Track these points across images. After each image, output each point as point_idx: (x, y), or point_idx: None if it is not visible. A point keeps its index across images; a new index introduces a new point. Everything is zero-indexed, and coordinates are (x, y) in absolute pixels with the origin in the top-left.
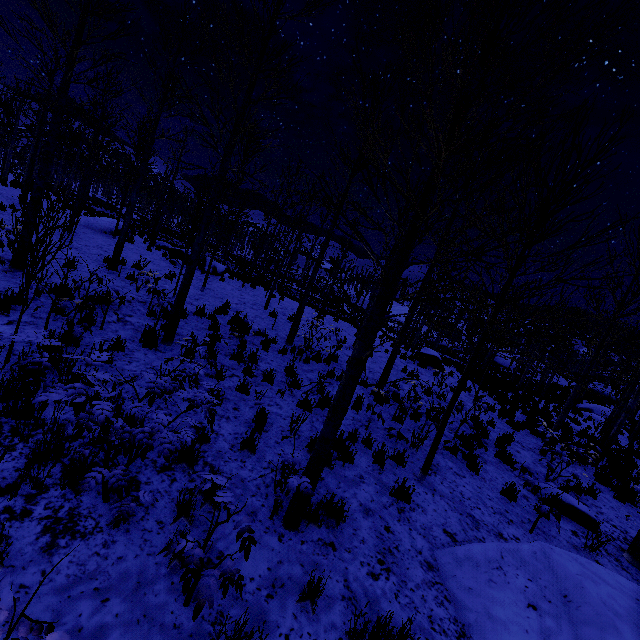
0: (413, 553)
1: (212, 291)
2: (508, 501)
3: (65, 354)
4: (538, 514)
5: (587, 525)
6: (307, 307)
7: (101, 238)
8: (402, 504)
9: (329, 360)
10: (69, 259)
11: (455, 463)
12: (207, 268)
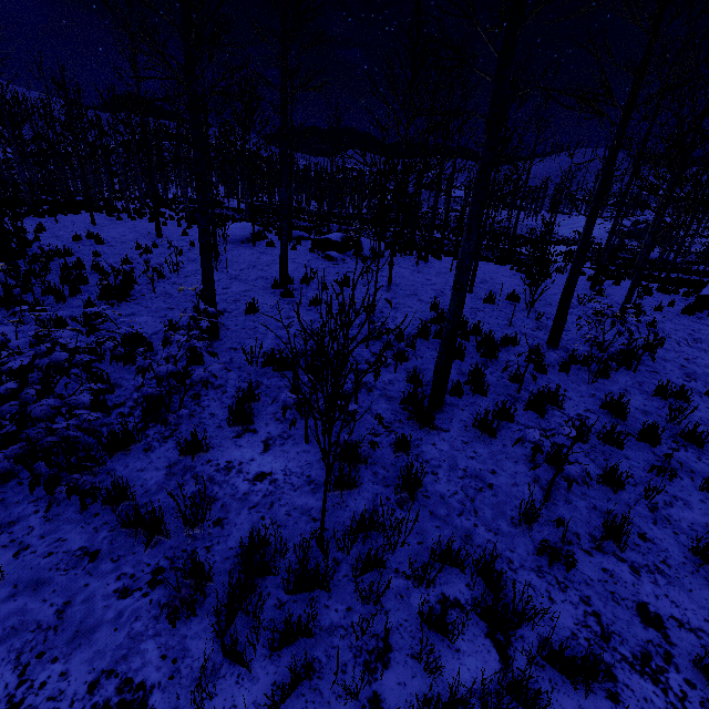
0: None
1: (396, 287)
2: None
3: (360, 490)
4: None
5: None
6: (493, 266)
7: (245, 252)
8: None
9: (629, 361)
10: (249, 303)
11: None
12: (365, 253)
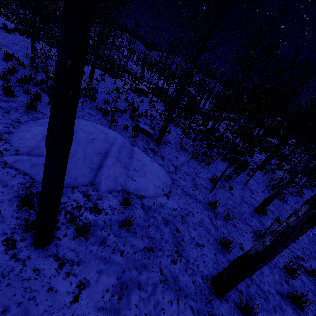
0: (13, 119)
1: None
2: (111, 125)
3: None
4: (124, 130)
5: (147, 135)
6: None
7: None
8: (32, 111)
9: None
10: None
11: (96, 113)
12: None
